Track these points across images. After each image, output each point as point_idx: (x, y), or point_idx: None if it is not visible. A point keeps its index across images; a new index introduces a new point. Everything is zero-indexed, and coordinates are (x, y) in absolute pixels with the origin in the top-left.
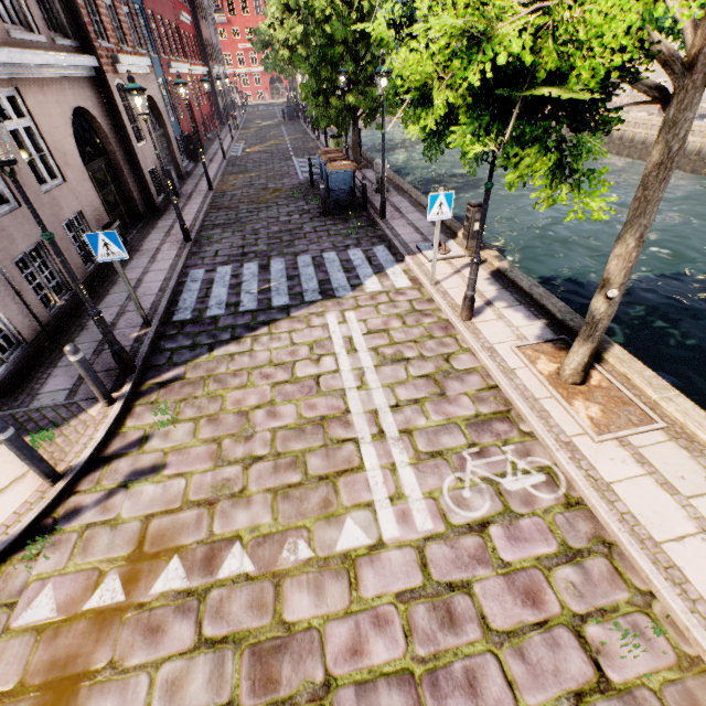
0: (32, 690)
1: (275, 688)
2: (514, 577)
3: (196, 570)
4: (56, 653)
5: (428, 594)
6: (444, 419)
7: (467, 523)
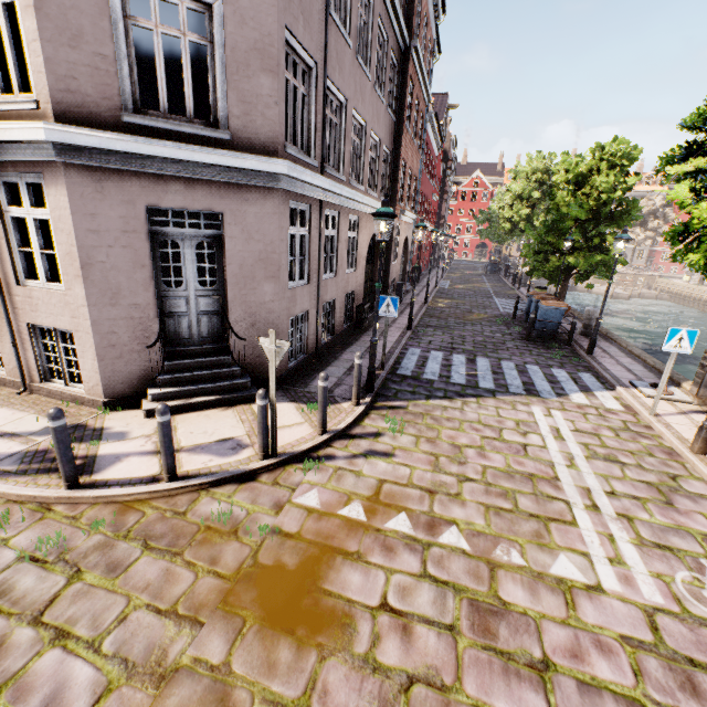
0: (305, 540)
1: (492, 638)
2: None
3: (420, 528)
4: (320, 528)
5: (661, 653)
6: (672, 523)
7: None
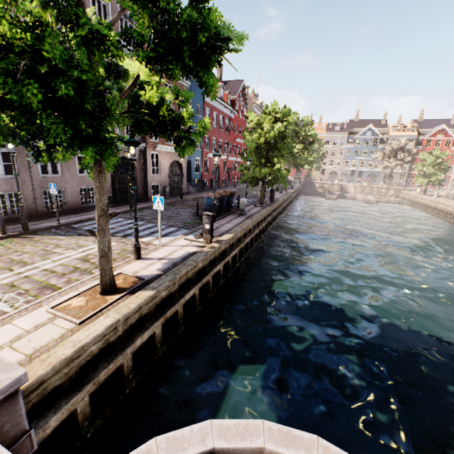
0: None
1: None
2: None
3: None
4: None
5: None
6: (43, 280)
7: None
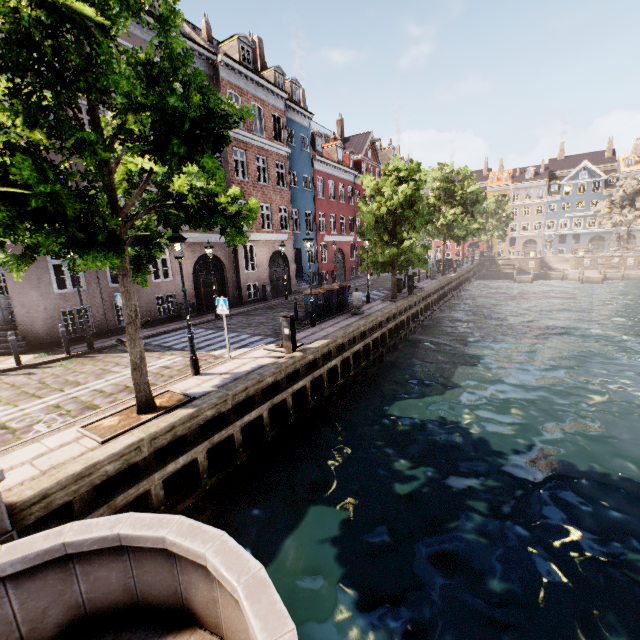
0: None
1: None
2: None
3: None
4: None
5: None
6: (89, 400)
7: (7, 425)
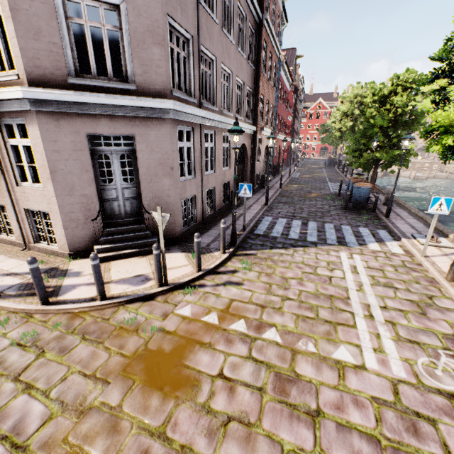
0: (178, 335)
1: (286, 396)
2: None
3: (252, 329)
4: (189, 328)
5: (397, 408)
6: (422, 327)
7: (436, 388)
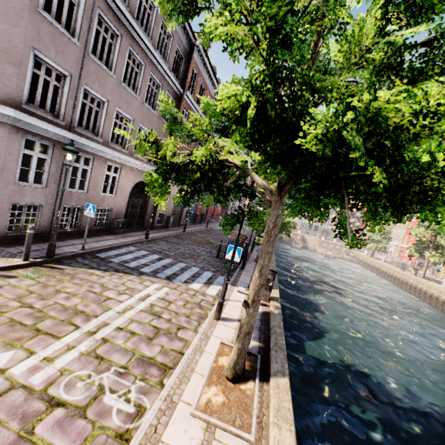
0: None
1: None
2: (22, 442)
3: None
4: None
5: None
6: (132, 348)
7: (54, 396)
